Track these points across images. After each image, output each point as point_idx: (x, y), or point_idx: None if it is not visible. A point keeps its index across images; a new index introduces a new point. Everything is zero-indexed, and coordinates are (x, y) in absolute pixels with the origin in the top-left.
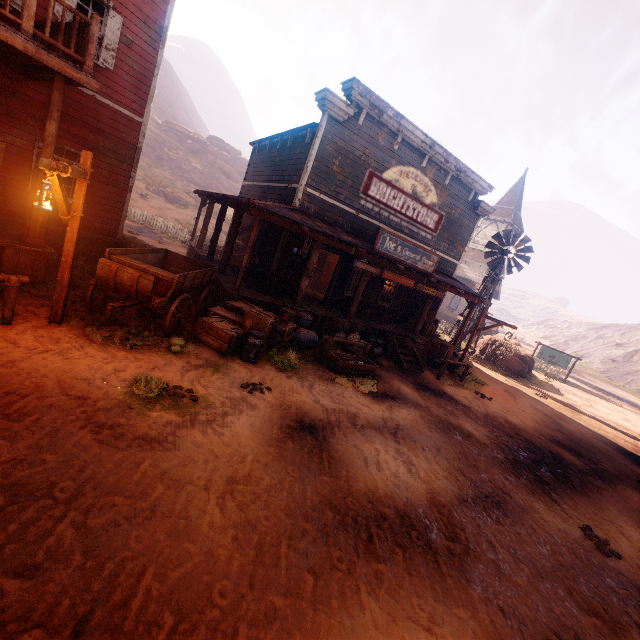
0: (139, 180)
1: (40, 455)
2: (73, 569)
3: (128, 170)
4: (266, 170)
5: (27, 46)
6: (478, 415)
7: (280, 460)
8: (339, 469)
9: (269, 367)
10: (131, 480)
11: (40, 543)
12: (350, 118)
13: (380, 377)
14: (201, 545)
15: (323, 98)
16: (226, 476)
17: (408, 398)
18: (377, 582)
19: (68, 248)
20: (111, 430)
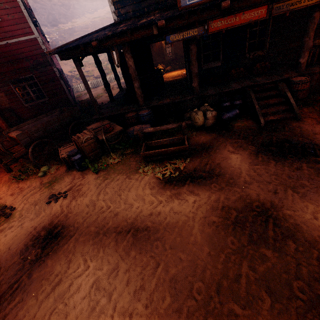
0: None
1: None
2: None
3: (51, 69)
4: None
5: None
6: None
7: None
8: (17, 295)
9: (91, 171)
10: None
11: None
12: None
13: (208, 149)
14: None
15: None
16: None
17: (222, 174)
18: None
19: None
20: None
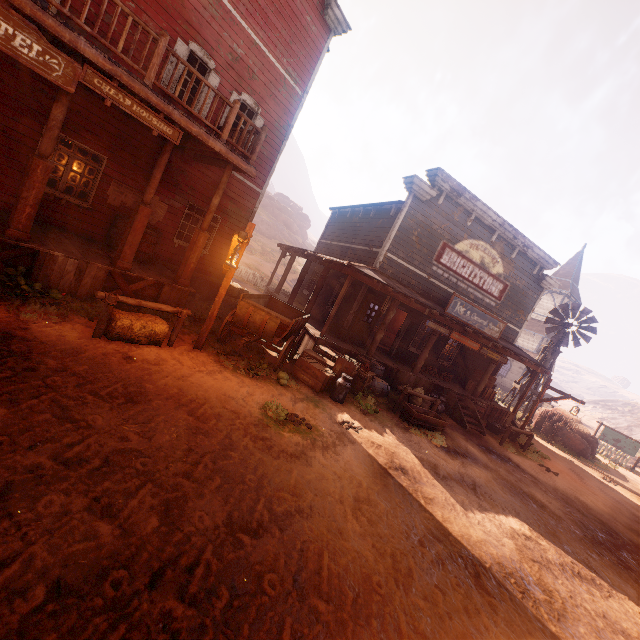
0: None
1: (227, 451)
2: (277, 539)
3: (243, 228)
4: (345, 233)
5: (222, 149)
6: (547, 488)
7: (387, 491)
8: (435, 510)
9: (354, 409)
10: (289, 483)
11: (251, 515)
12: (431, 198)
13: (447, 434)
14: (352, 545)
15: (411, 182)
16: (352, 495)
17: (477, 458)
18: (492, 612)
19: (222, 292)
20: (263, 441)
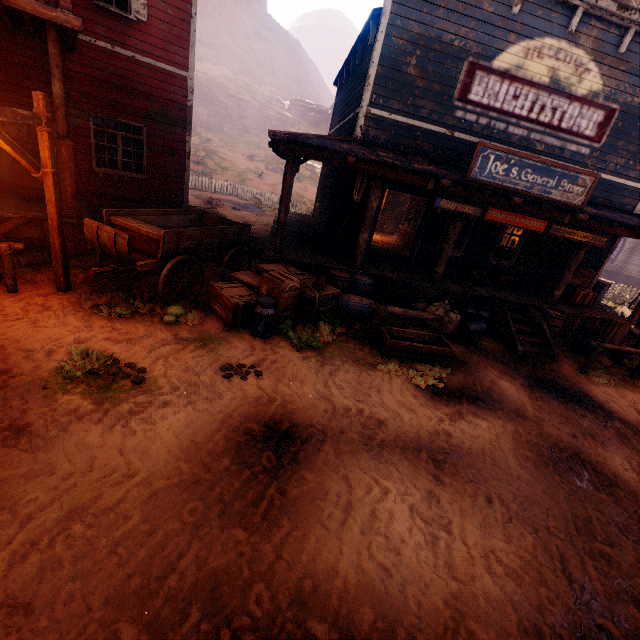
0: (259, 161)
1: None
2: None
3: (182, 134)
4: (342, 107)
5: None
6: None
7: (187, 487)
8: (281, 519)
9: (284, 344)
10: None
11: None
12: None
13: (465, 365)
14: None
15: None
16: (75, 504)
17: (503, 401)
18: None
19: (50, 210)
20: None
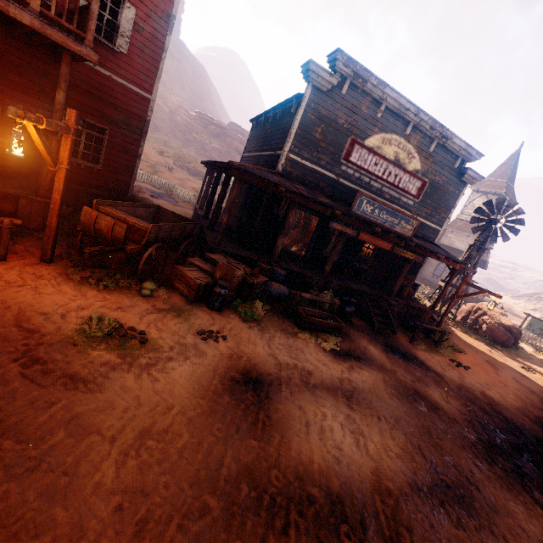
0: (169, 157)
1: None
2: None
3: (138, 140)
4: (259, 141)
5: (33, 22)
6: (451, 385)
7: (209, 415)
8: (273, 433)
9: (233, 316)
10: (34, 422)
11: None
12: (334, 88)
13: (347, 335)
14: (74, 512)
15: (307, 69)
16: (141, 428)
17: (373, 359)
18: None
19: (55, 196)
20: (43, 365)
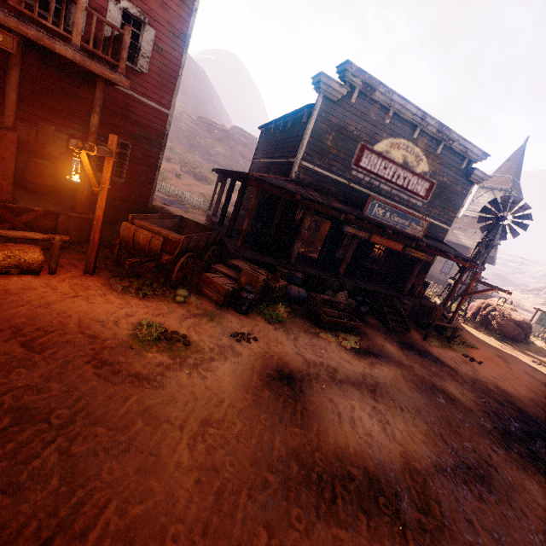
0: (175, 163)
1: (48, 384)
2: (48, 492)
3: (157, 153)
4: (270, 149)
5: (75, 56)
6: (465, 379)
7: (255, 407)
8: (311, 422)
9: (259, 319)
10: (117, 413)
11: (27, 464)
12: (343, 97)
13: (364, 334)
14: (165, 484)
15: (318, 81)
16: (201, 418)
17: (391, 356)
18: None
19: (98, 214)
20: (111, 366)
